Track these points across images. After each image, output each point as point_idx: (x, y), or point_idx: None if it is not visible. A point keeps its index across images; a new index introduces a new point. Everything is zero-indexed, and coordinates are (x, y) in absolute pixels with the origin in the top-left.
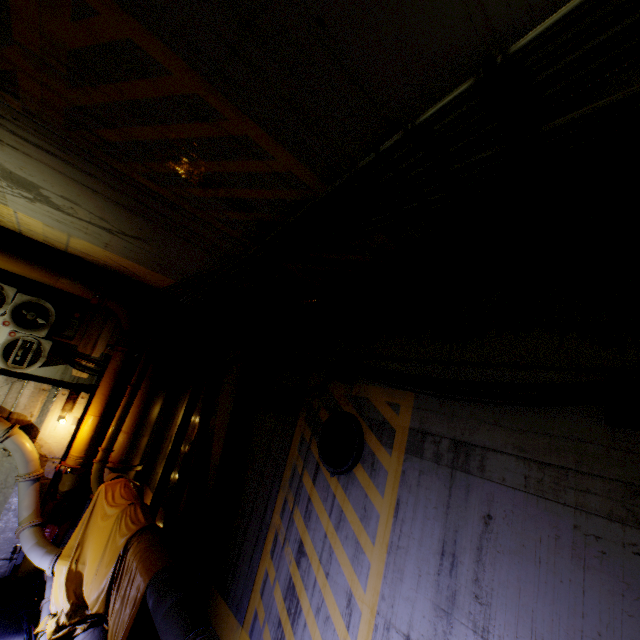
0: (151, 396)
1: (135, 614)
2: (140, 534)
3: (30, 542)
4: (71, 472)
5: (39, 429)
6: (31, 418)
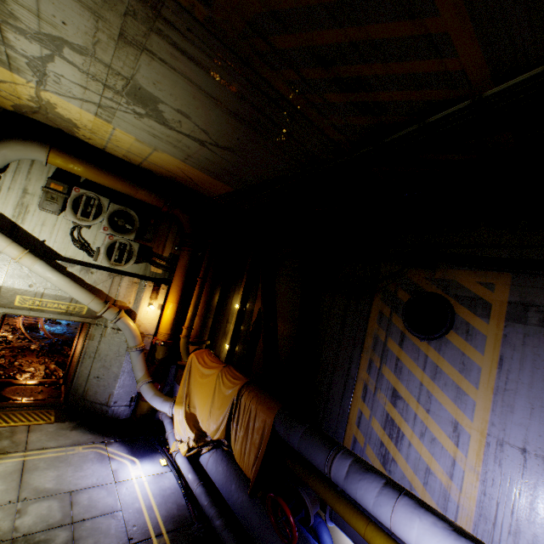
0: (213, 287)
1: (268, 438)
2: (247, 386)
3: (150, 393)
4: (163, 345)
5: (136, 313)
6: (129, 305)
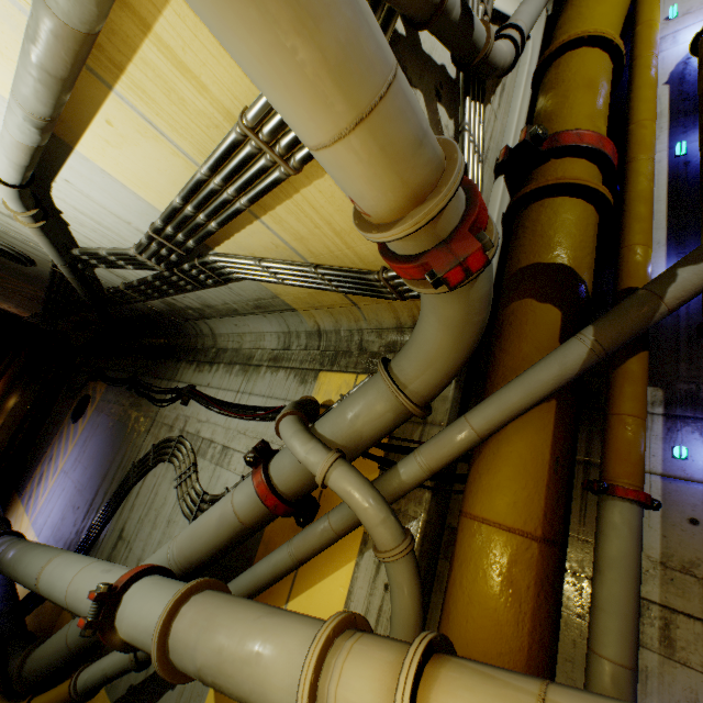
0: (8, 391)
1: None
2: None
3: None
4: None
5: None
6: None
